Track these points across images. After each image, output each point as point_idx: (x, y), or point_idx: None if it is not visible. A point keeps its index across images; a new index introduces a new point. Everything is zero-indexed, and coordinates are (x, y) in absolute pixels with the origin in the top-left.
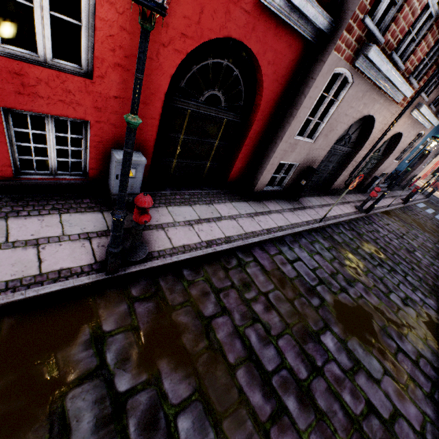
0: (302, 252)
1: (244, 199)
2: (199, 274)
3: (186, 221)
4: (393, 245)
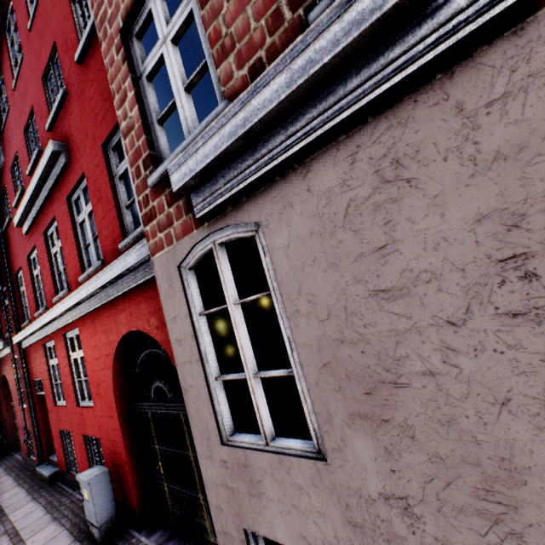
0: None
1: None
2: None
3: None
4: None
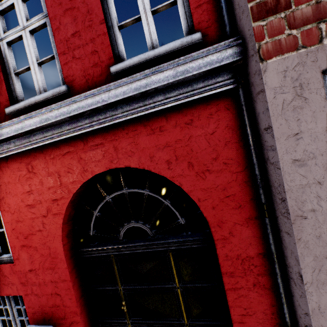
0: None
1: None
2: None
3: None
4: None
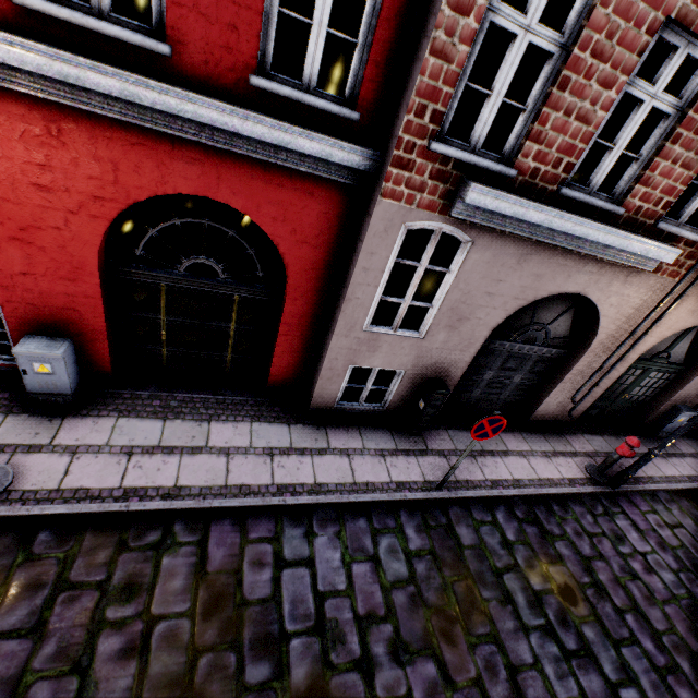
0: (330, 548)
1: (289, 418)
2: (63, 546)
3: (129, 446)
4: (645, 586)
